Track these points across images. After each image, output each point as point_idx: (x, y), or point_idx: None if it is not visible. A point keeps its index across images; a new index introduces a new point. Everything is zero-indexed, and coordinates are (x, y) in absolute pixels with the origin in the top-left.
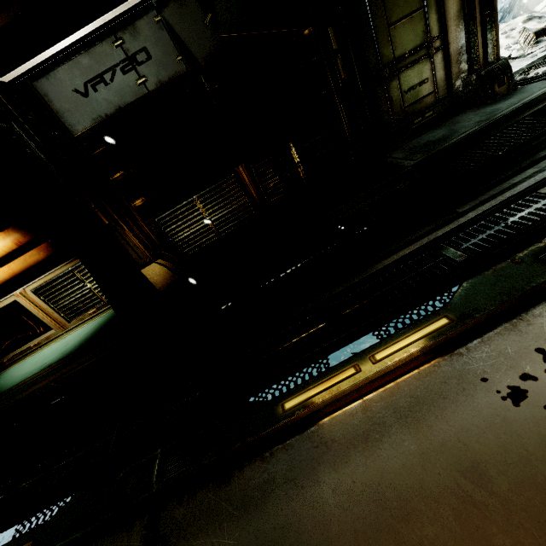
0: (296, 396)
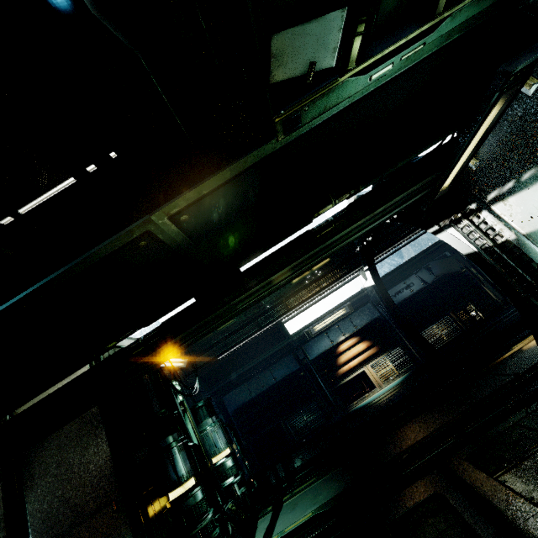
0: (515, 346)
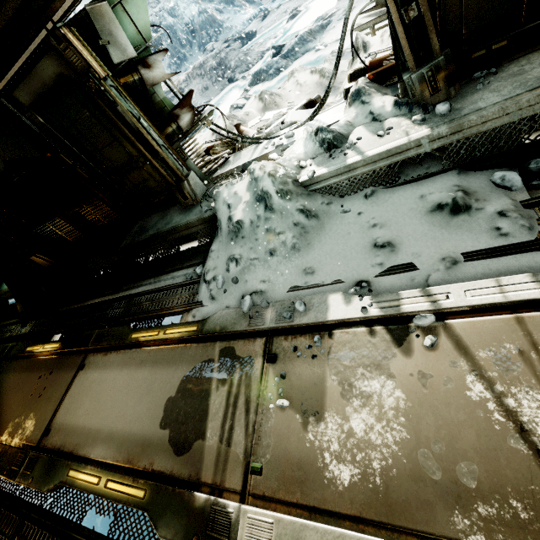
0: (31, 347)
